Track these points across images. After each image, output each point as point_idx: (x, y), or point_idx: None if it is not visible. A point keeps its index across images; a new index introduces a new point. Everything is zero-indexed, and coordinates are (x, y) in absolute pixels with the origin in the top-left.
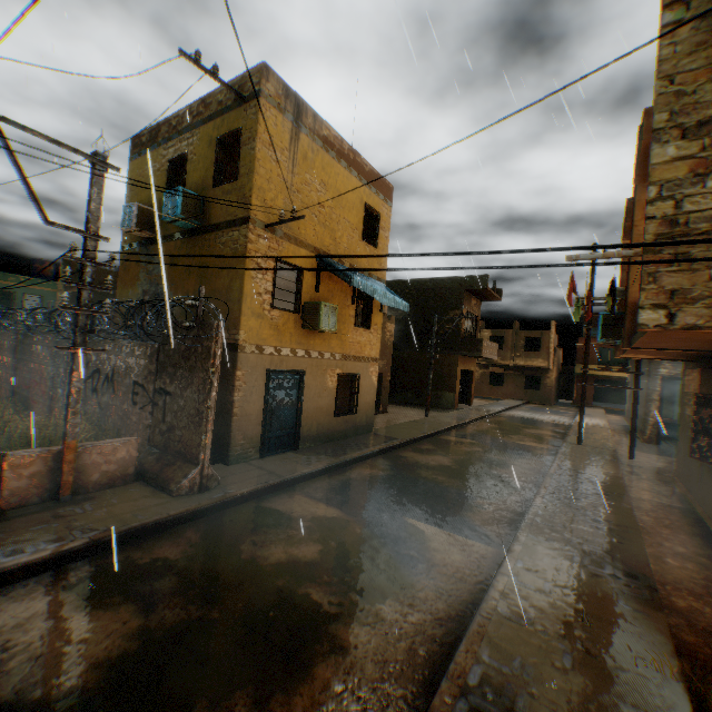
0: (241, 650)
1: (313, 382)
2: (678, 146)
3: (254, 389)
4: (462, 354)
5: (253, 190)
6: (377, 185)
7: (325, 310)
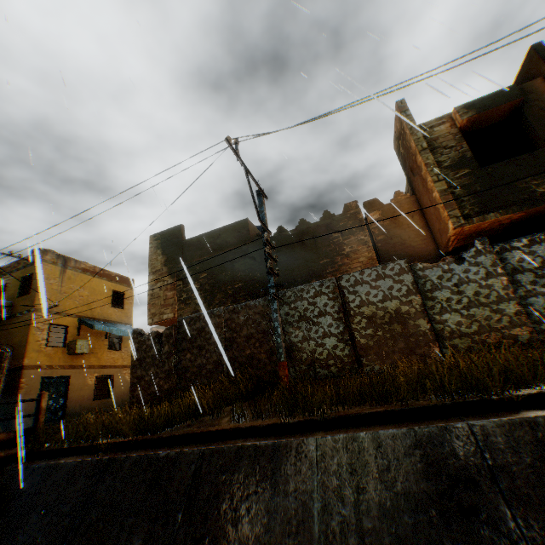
0: None
1: (77, 381)
2: (153, 276)
3: (34, 388)
4: None
5: (38, 297)
6: (122, 280)
7: (80, 343)
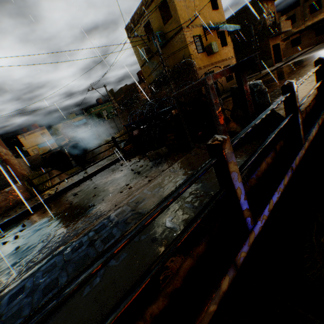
0: None
1: None
2: None
3: None
4: (270, 38)
5: (179, 18)
6: None
7: (213, 45)
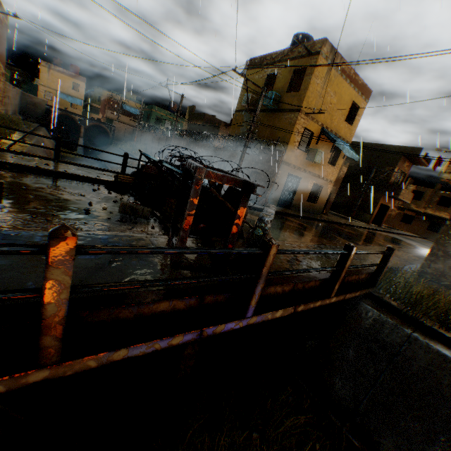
0: (288, 230)
1: (303, 183)
2: None
3: (282, 179)
4: (384, 194)
5: (305, 98)
6: (363, 91)
7: (318, 153)
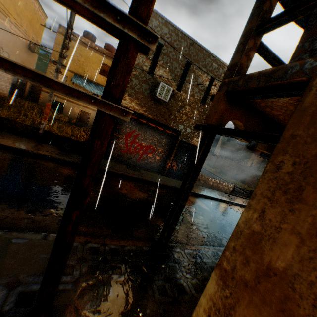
0: None
1: None
2: None
3: None
4: None
5: None
6: None
7: None
